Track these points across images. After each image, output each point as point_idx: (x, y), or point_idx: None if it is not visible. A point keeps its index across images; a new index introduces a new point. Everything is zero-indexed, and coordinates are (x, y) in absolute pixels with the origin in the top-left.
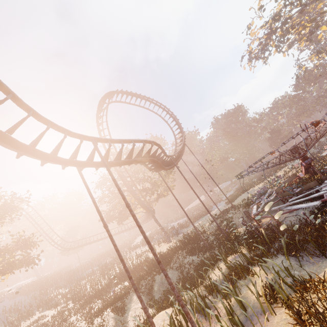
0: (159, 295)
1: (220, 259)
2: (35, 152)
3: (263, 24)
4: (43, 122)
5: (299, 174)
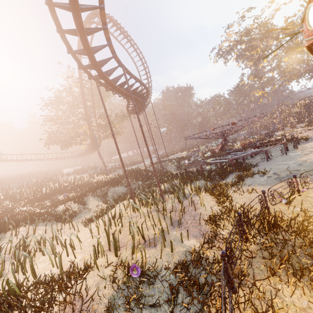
0: (112, 199)
1: (161, 183)
2: (94, 58)
3: (238, 32)
4: (106, 36)
5: (215, 150)
